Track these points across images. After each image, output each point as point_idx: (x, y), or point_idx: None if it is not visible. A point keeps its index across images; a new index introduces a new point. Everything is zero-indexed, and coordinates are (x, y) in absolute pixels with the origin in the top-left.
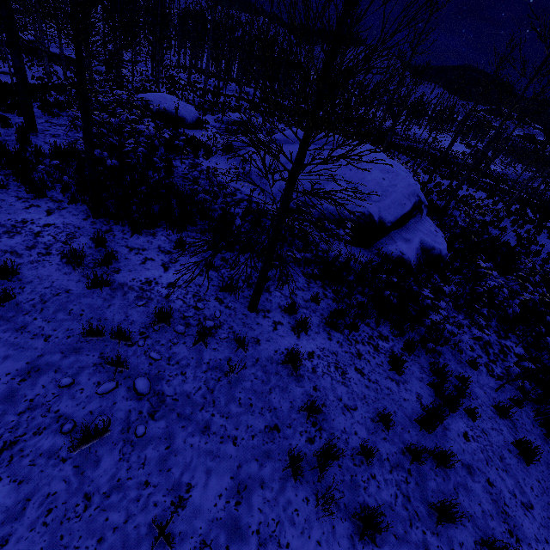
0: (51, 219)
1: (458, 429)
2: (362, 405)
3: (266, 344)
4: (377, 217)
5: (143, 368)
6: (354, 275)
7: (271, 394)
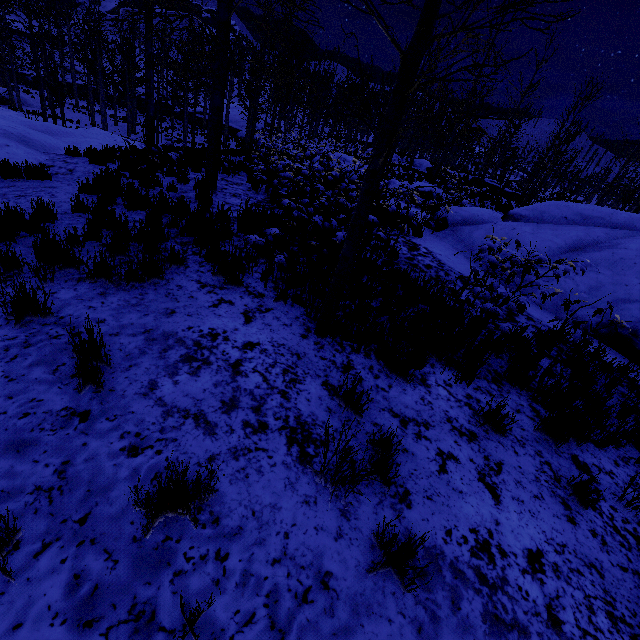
0: (253, 332)
1: None
2: None
3: None
4: None
5: None
6: None
7: None
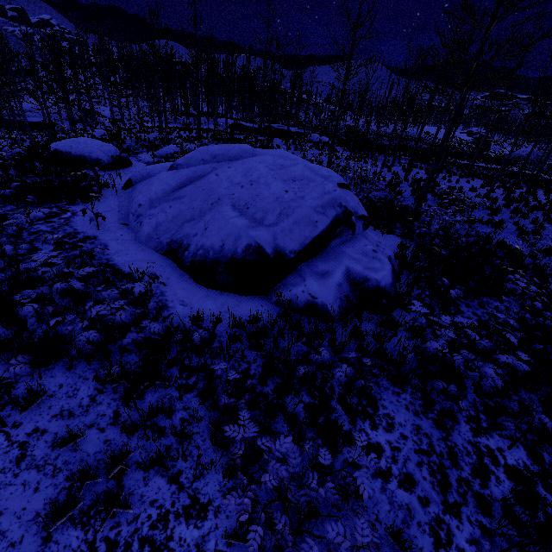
0: None
1: None
2: None
3: None
4: (271, 248)
5: None
6: (211, 354)
7: None
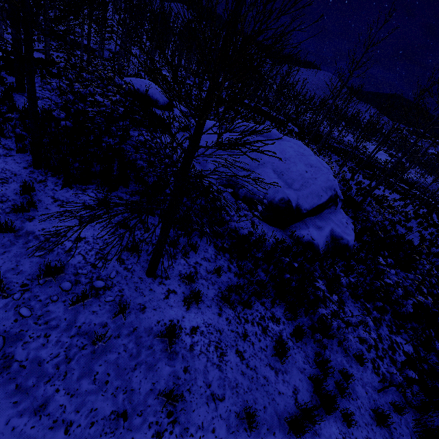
0: None
1: (329, 435)
2: (231, 395)
3: (151, 312)
4: (295, 204)
5: (5, 324)
6: (263, 252)
7: (134, 371)
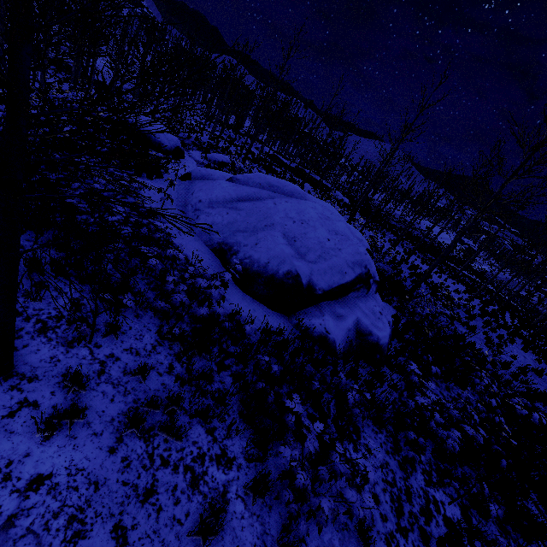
0: None
1: None
2: None
3: None
4: (306, 280)
5: None
6: (243, 346)
7: None
